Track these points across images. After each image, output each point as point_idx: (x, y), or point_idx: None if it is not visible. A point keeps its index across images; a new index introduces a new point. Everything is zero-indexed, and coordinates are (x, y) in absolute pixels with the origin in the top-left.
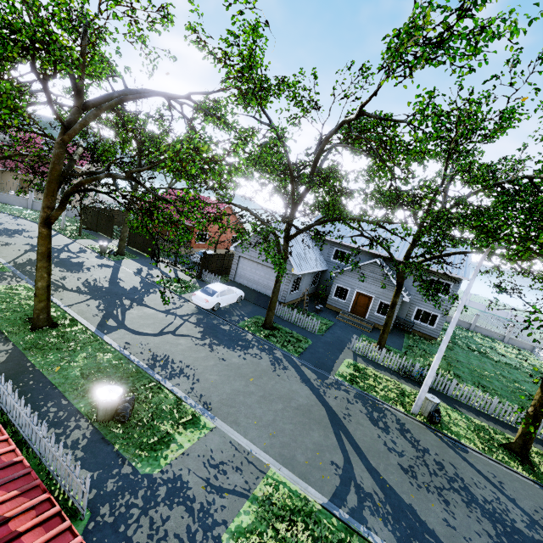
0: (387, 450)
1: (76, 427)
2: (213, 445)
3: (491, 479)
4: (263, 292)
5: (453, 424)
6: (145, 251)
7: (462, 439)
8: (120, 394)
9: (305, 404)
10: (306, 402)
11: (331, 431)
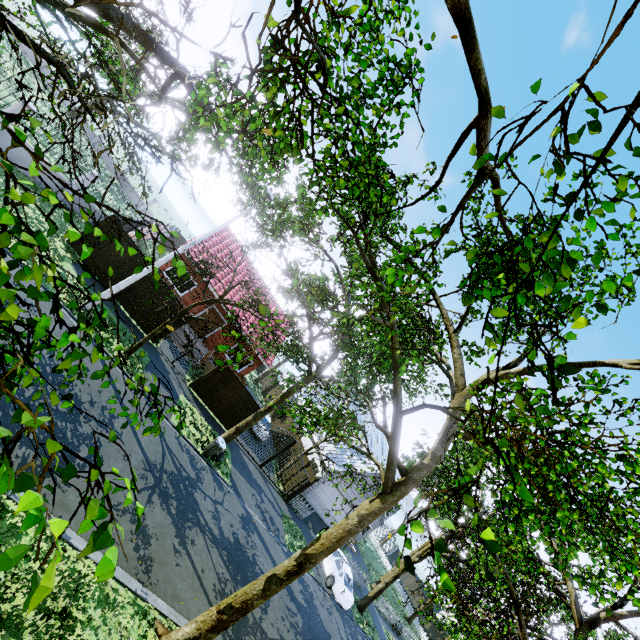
0: None
1: None
2: None
3: None
4: (325, 520)
5: None
6: (224, 419)
7: None
8: None
9: None
10: None
11: None
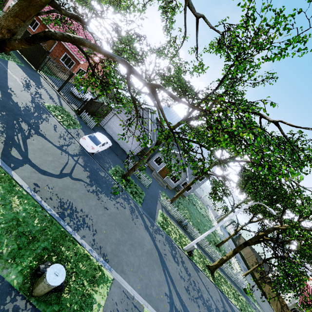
0: (180, 277)
1: (14, 309)
2: (116, 298)
3: (206, 287)
4: (120, 145)
5: (194, 255)
6: (30, 60)
7: (197, 263)
8: (65, 275)
9: (150, 248)
10: (150, 247)
11: (162, 269)
